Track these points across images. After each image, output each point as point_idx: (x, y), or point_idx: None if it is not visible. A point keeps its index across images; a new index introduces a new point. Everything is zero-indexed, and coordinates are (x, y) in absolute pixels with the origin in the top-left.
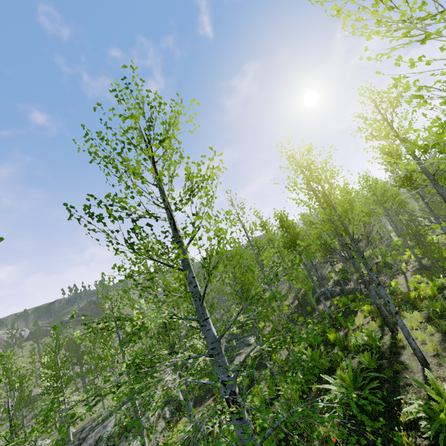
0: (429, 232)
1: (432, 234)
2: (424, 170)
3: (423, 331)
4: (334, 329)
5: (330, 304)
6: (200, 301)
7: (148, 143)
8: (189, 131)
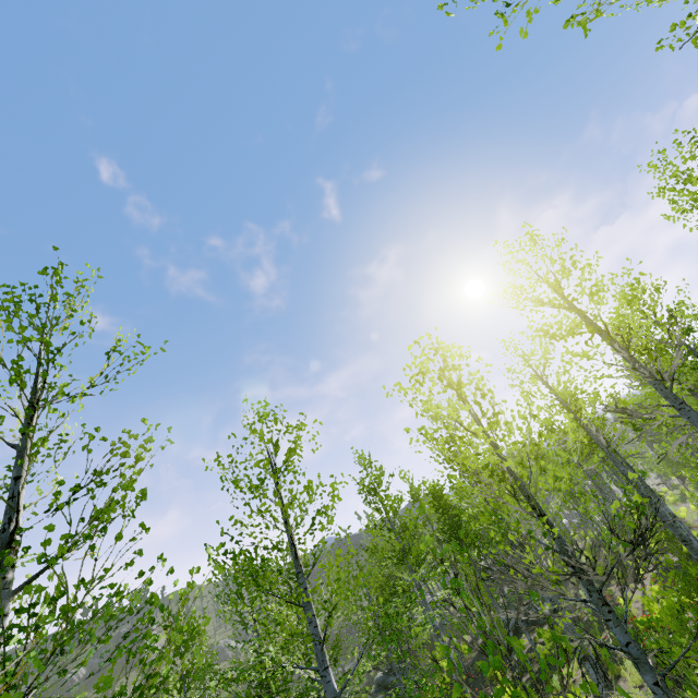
0: (678, 499)
1: (682, 503)
2: (595, 440)
3: (646, 690)
4: (533, 692)
5: (534, 640)
6: (320, 645)
7: (275, 471)
8: (311, 449)
